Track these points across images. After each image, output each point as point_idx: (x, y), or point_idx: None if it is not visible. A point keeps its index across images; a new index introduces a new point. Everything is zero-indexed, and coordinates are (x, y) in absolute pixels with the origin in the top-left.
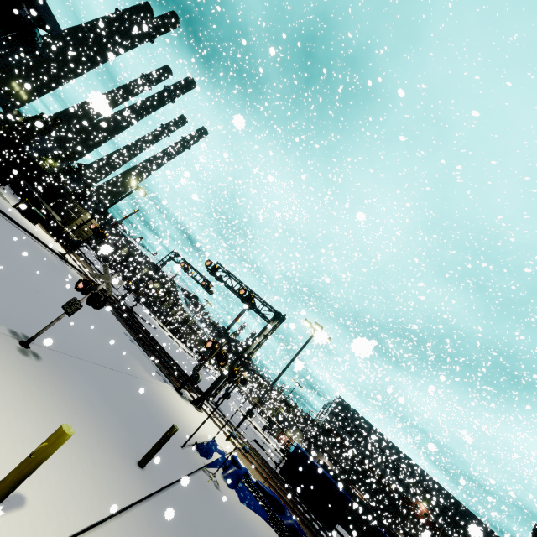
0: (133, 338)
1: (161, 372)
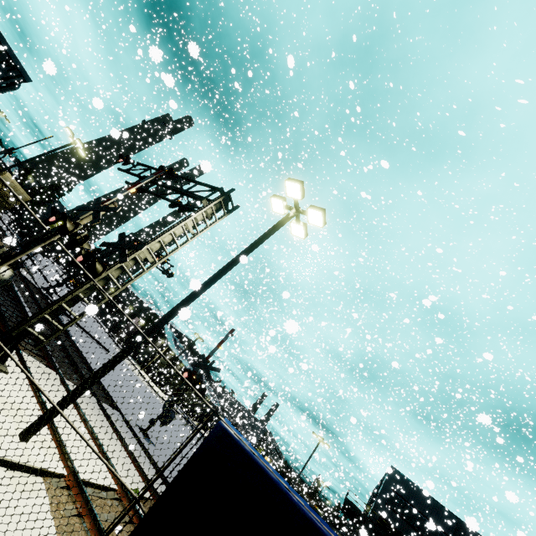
0: None
1: None
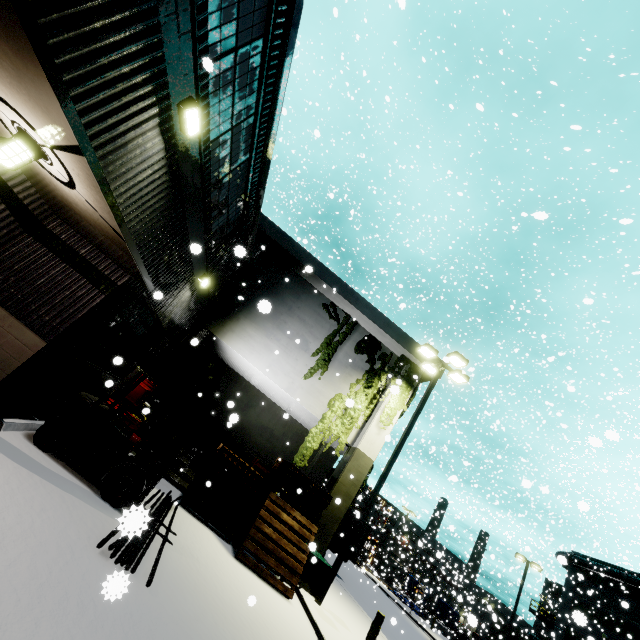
0: None
1: None
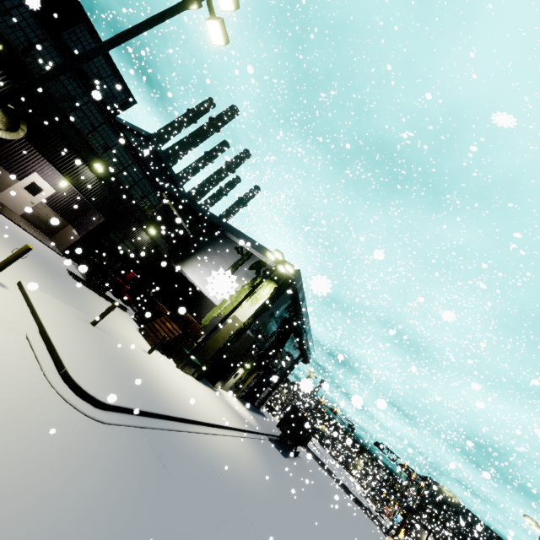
0: (344, 491)
1: (367, 516)
